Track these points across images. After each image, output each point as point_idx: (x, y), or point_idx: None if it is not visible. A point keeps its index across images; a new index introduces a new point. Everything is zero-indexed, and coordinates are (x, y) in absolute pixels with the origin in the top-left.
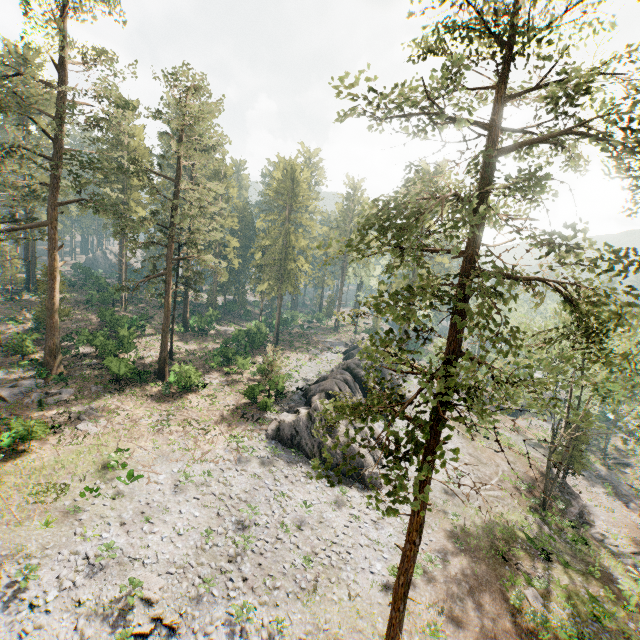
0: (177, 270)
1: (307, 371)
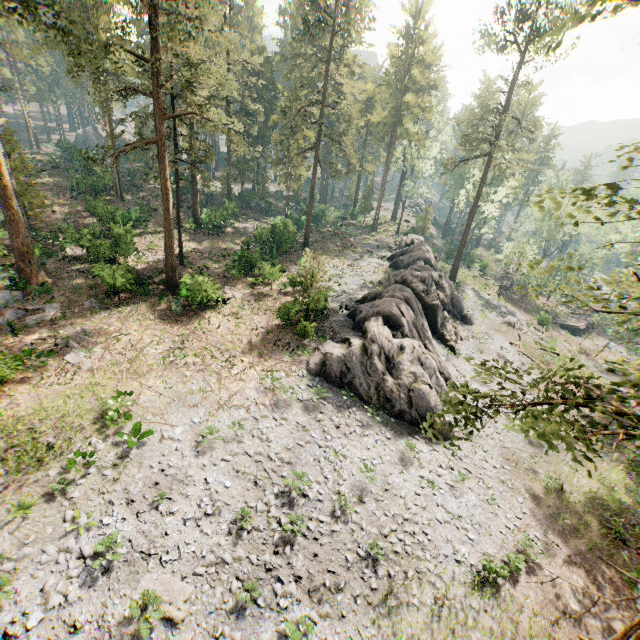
0: (175, 140)
1: (348, 282)
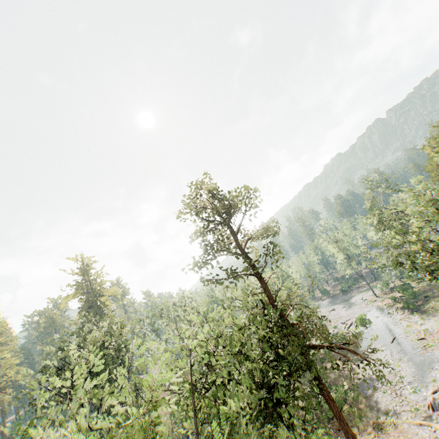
0: None
1: None
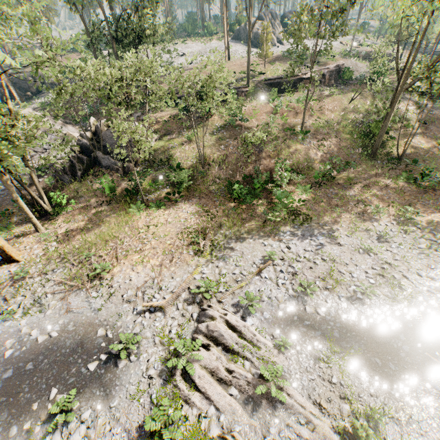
0: None
1: None
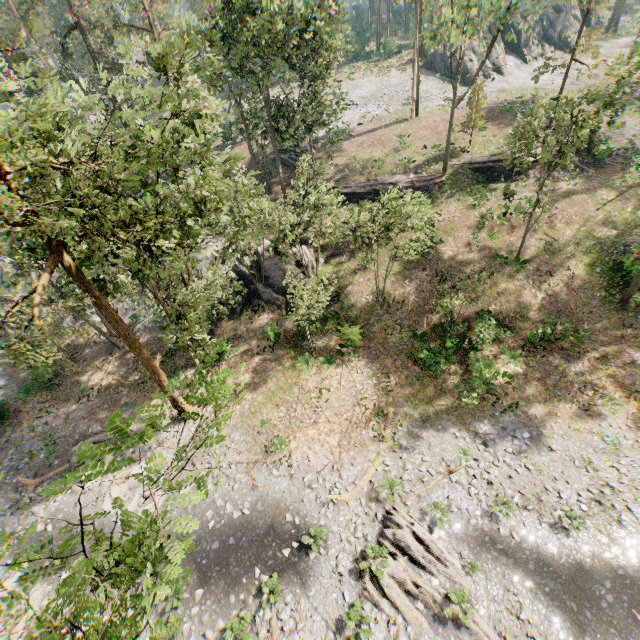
0: None
1: None
